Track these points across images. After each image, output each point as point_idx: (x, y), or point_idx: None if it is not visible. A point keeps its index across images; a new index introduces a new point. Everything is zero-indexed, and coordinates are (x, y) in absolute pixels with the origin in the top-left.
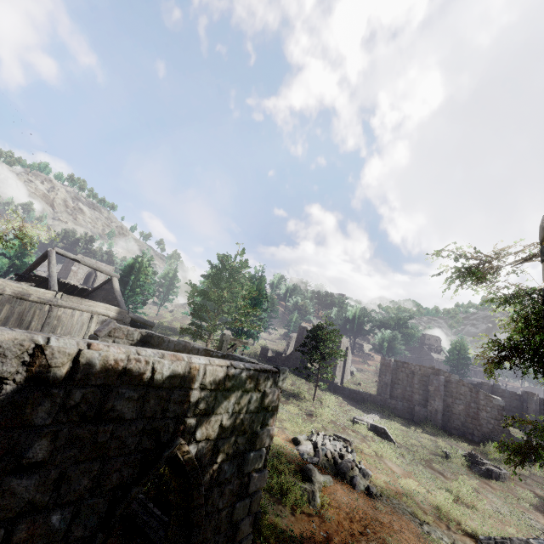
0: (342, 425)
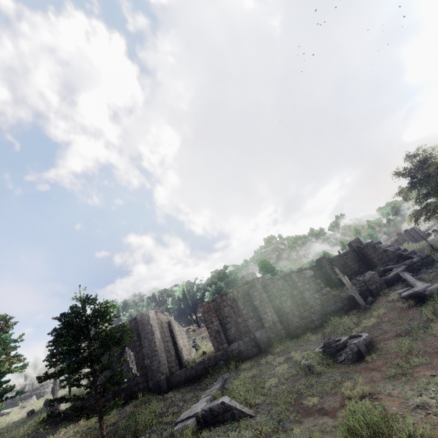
0: None
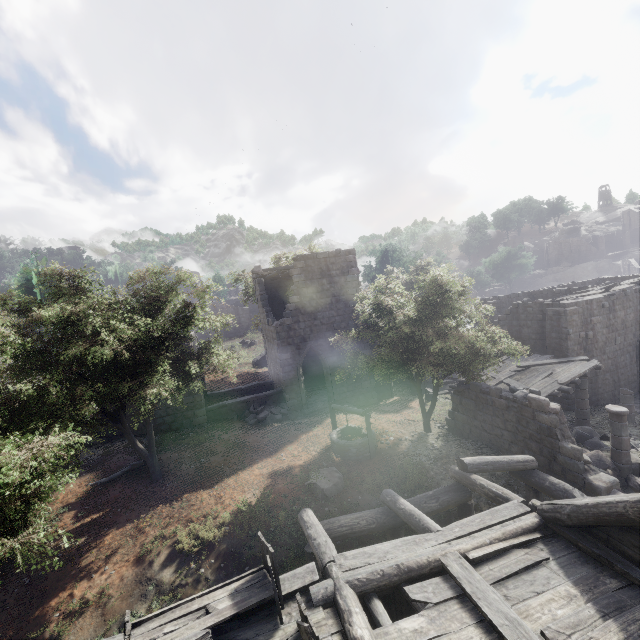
0: None
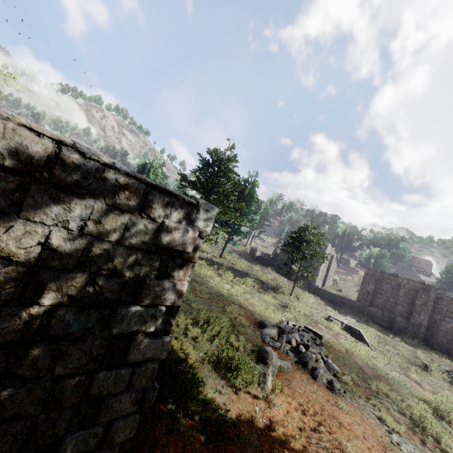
0: (315, 320)
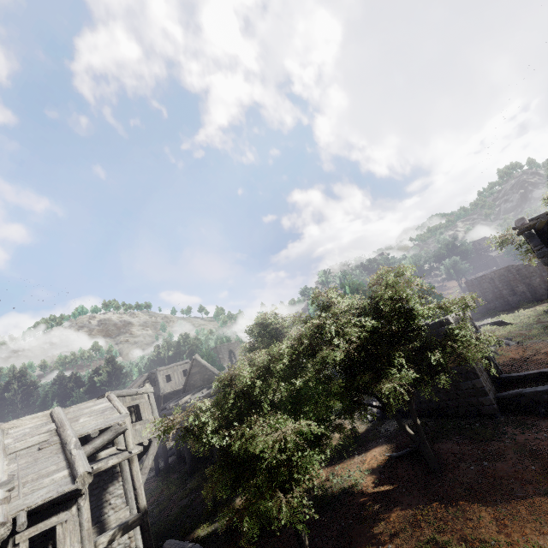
0: None
